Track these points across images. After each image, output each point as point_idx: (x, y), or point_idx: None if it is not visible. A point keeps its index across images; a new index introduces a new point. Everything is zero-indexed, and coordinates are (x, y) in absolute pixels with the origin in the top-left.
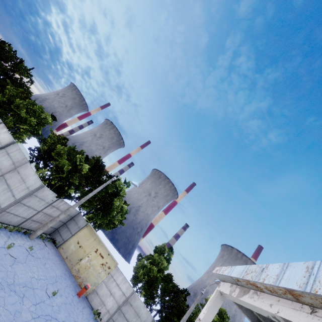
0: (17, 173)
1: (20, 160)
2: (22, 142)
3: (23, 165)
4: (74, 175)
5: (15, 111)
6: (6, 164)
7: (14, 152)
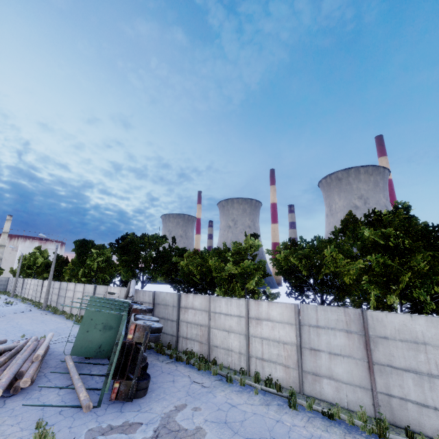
0: (385, 341)
1: (346, 319)
2: (275, 296)
3: (369, 321)
4: (409, 262)
5: (216, 277)
6: (343, 342)
7: (319, 317)
